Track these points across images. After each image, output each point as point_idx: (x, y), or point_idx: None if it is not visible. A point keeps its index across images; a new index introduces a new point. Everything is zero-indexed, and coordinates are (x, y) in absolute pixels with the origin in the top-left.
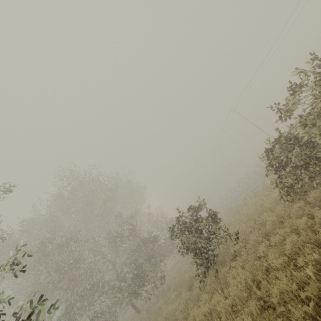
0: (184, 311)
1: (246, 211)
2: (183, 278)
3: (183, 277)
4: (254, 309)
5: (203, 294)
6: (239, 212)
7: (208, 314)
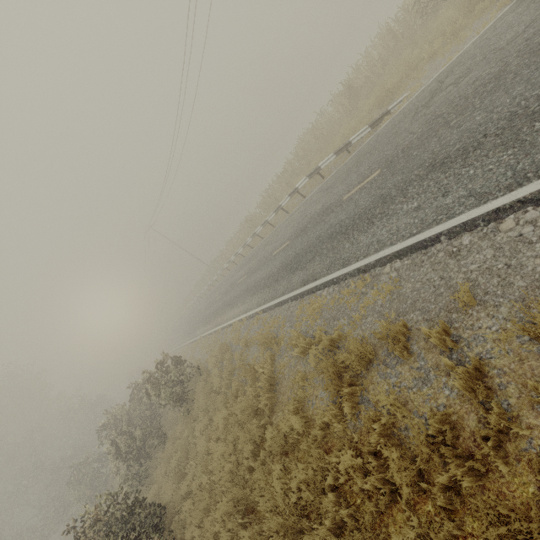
0: None
1: None
2: None
3: None
4: None
5: None
6: None
7: None
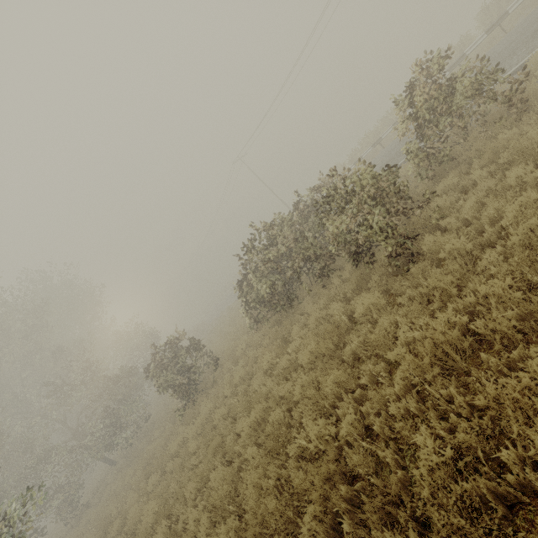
0: (165, 445)
1: (237, 324)
2: (169, 410)
3: (169, 408)
4: (208, 429)
5: (180, 427)
6: (236, 319)
7: (181, 442)
